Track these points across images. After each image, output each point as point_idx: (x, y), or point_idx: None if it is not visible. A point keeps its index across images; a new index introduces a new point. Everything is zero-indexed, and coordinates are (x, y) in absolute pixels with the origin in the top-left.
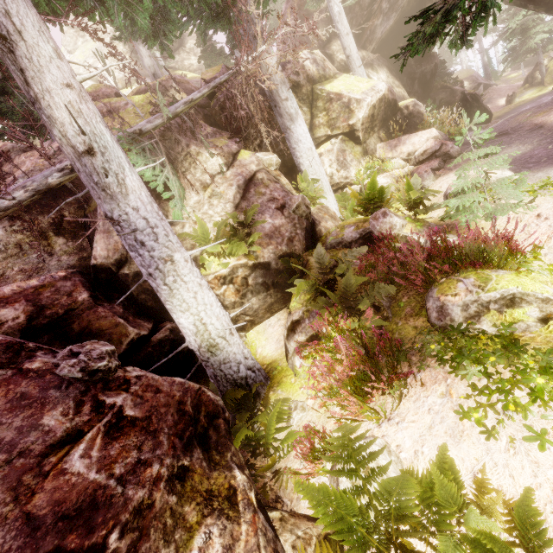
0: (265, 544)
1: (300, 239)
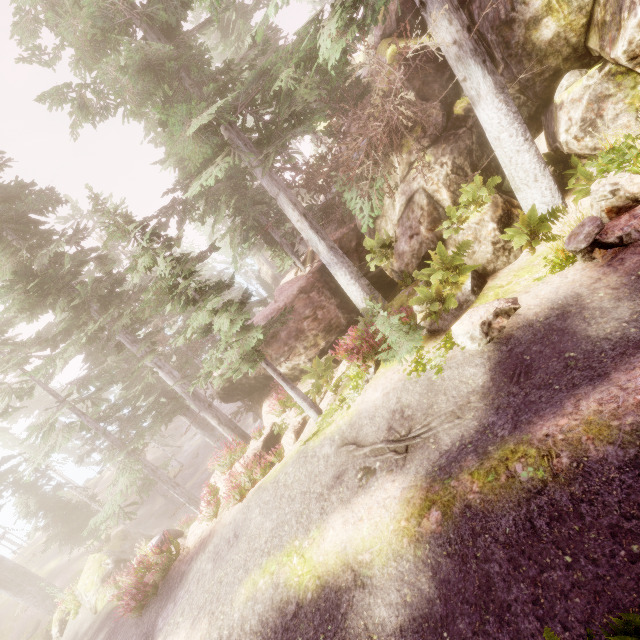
0: (314, 354)
1: (412, 266)
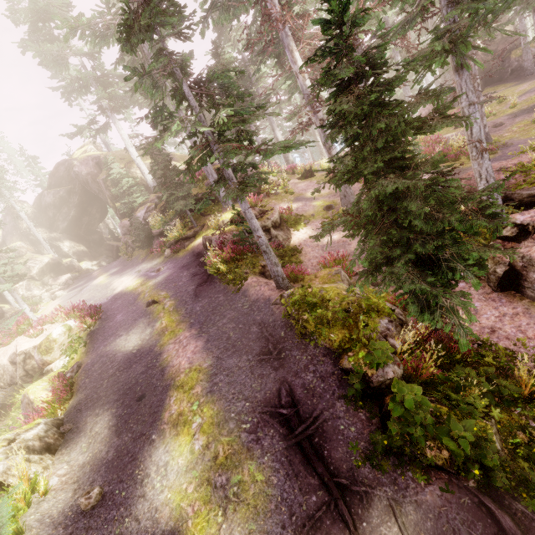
0: None
1: None
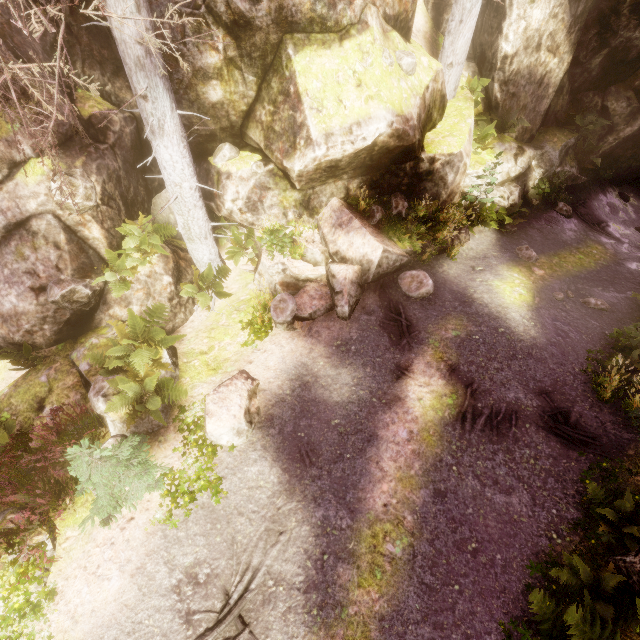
0: None
1: (45, 335)
